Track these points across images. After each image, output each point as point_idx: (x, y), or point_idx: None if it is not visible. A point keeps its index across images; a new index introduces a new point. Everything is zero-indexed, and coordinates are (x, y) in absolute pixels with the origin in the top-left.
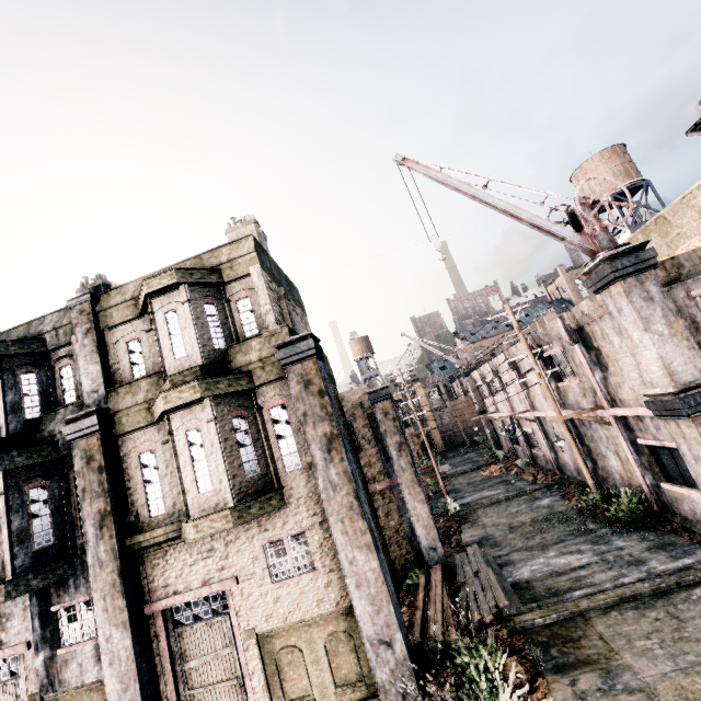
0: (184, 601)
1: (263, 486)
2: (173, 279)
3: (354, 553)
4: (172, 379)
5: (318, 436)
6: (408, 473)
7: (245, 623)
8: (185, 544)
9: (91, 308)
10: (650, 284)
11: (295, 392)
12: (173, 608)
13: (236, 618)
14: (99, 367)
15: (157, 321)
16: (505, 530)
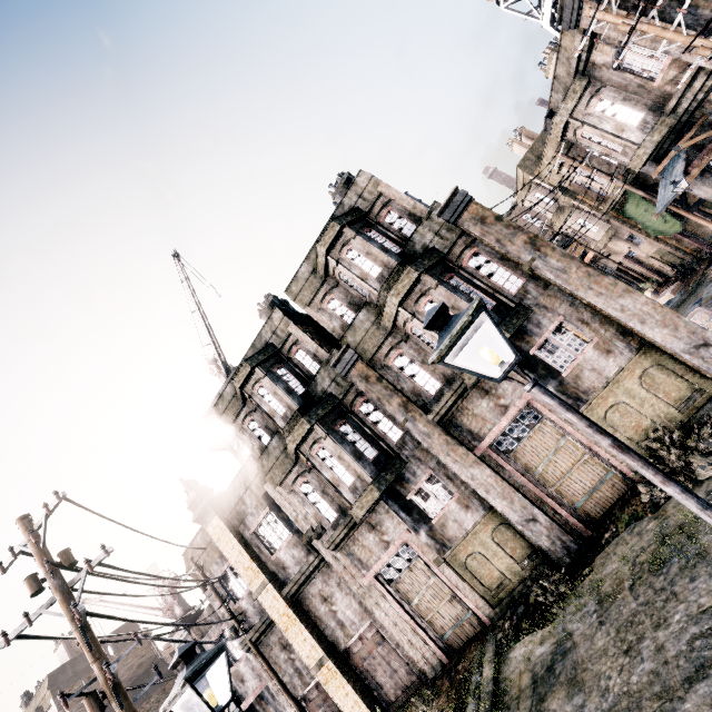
0: None
1: None
2: None
3: None
4: None
5: None
6: None
7: None
8: None
9: None
10: None
11: None
12: None
13: None
14: None
15: None
16: None
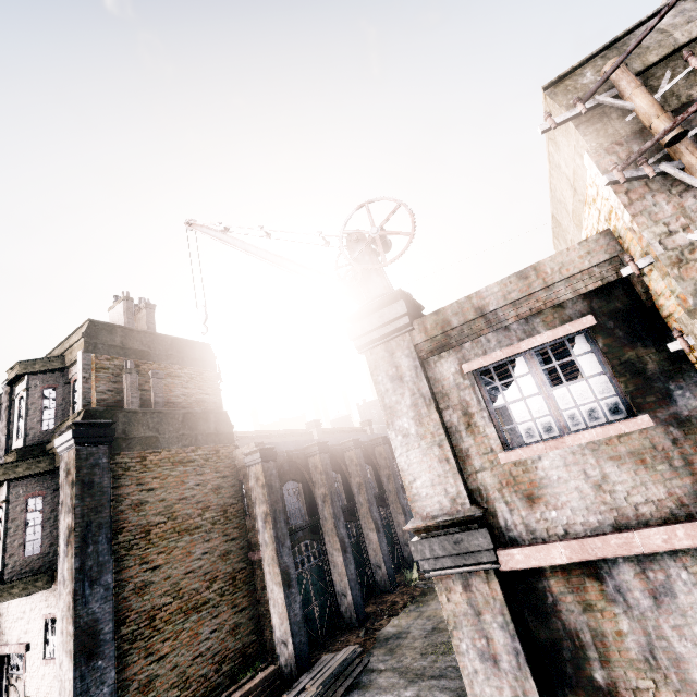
0: (5, 653)
1: (40, 566)
2: (17, 372)
3: (63, 657)
4: (6, 459)
5: (65, 527)
6: (269, 549)
7: (28, 689)
8: (16, 601)
9: (10, 389)
10: (401, 354)
11: (61, 480)
12: (12, 654)
13: (24, 681)
14: (5, 438)
15: (16, 405)
16: (424, 631)
